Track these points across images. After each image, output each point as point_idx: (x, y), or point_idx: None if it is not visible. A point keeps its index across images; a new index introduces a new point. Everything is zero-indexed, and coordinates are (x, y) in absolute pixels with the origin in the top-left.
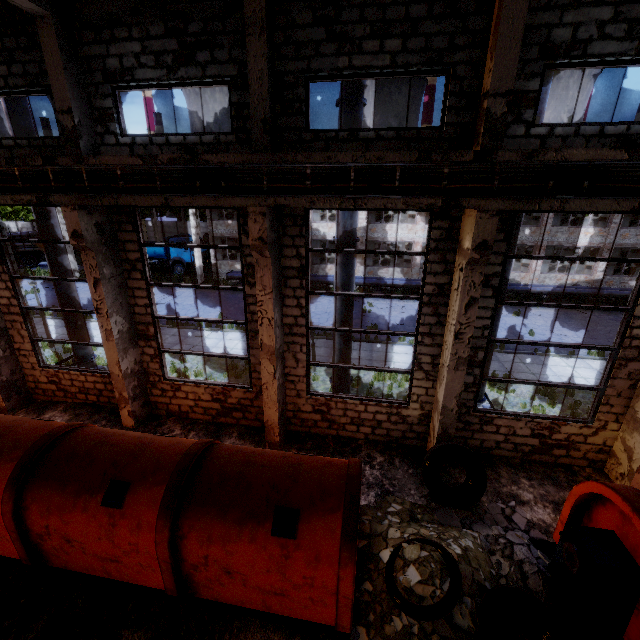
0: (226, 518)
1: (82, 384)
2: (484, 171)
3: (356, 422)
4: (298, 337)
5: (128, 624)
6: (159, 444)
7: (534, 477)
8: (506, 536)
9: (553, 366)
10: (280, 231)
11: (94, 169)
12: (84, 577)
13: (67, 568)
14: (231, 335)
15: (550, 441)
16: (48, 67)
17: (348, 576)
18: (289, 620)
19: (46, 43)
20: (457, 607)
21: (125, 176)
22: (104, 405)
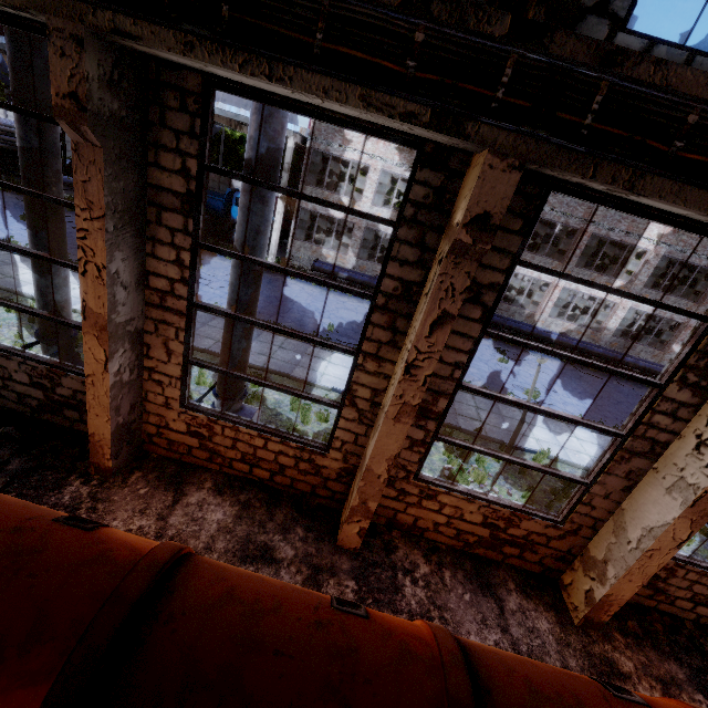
0: None
1: (253, 450)
2: None
3: (698, 600)
4: None
5: None
6: None
7: None
8: None
9: None
10: None
11: (633, 91)
12: None
13: None
14: None
15: None
16: None
17: None
18: None
19: None
20: None
21: (700, 132)
22: (278, 488)
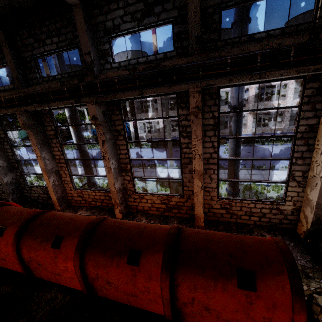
0: (204, 275)
1: (93, 197)
2: None
3: (248, 214)
4: (212, 165)
5: None
6: (150, 228)
7: None
8: None
9: None
10: (202, 104)
11: (103, 81)
12: (116, 303)
13: (106, 297)
14: (156, 170)
15: None
16: (78, 31)
17: (301, 320)
18: None
19: (77, 19)
20: None
21: (119, 82)
22: (104, 207)
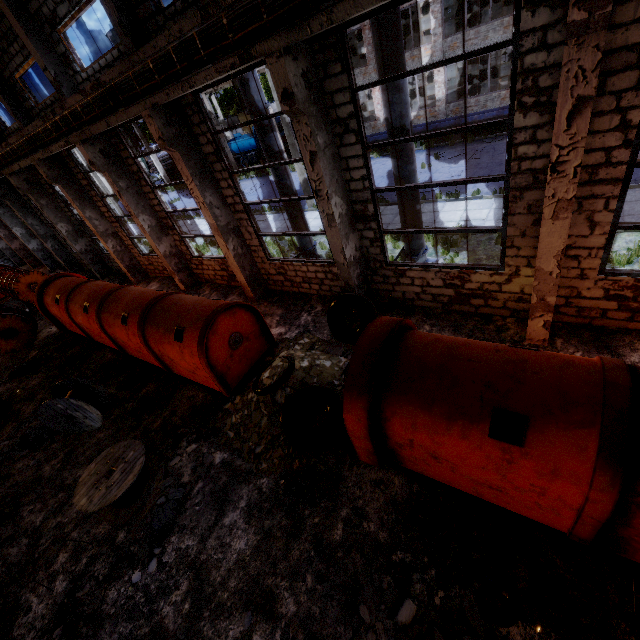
0: (159, 331)
1: (162, 264)
2: (251, 7)
3: (306, 281)
4: (241, 214)
5: (152, 381)
6: (147, 294)
7: (440, 324)
8: None
9: (631, 202)
10: (189, 122)
11: (70, 111)
12: (139, 360)
13: (134, 356)
14: (283, 216)
15: (464, 291)
16: (21, 37)
17: (203, 363)
18: (206, 388)
19: (9, 18)
20: (280, 392)
21: (83, 111)
22: None
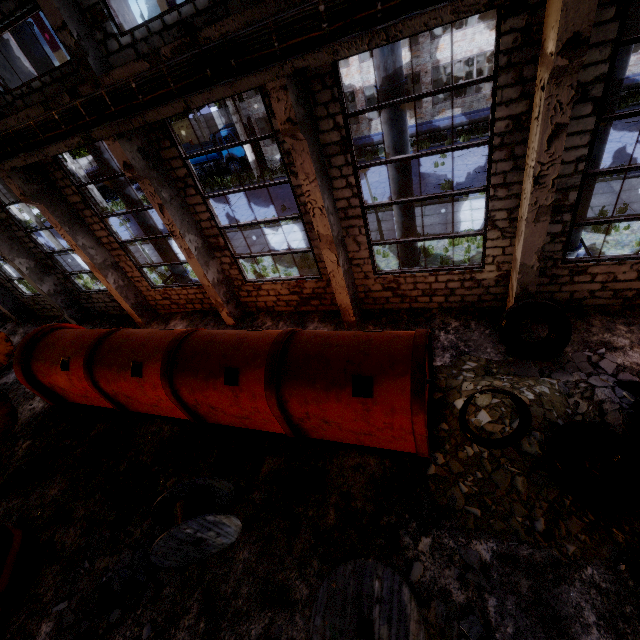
0: (315, 387)
1: (186, 297)
2: None
3: (428, 293)
4: (354, 220)
5: (267, 454)
6: (252, 338)
7: (635, 322)
8: (588, 381)
9: None
10: (310, 101)
11: (112, 90)
12: (231, 428)
13: (219, 423)
14: (297, 227)
15: None
16: None
17: (420, 421)
18: (379, 450)
19: None
20: (525, 439)
21: (140, 88)
22: (208, 310)
